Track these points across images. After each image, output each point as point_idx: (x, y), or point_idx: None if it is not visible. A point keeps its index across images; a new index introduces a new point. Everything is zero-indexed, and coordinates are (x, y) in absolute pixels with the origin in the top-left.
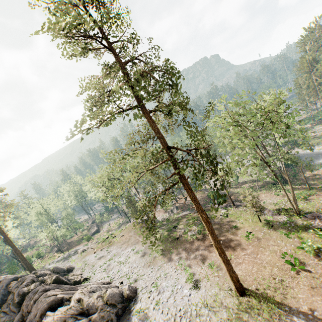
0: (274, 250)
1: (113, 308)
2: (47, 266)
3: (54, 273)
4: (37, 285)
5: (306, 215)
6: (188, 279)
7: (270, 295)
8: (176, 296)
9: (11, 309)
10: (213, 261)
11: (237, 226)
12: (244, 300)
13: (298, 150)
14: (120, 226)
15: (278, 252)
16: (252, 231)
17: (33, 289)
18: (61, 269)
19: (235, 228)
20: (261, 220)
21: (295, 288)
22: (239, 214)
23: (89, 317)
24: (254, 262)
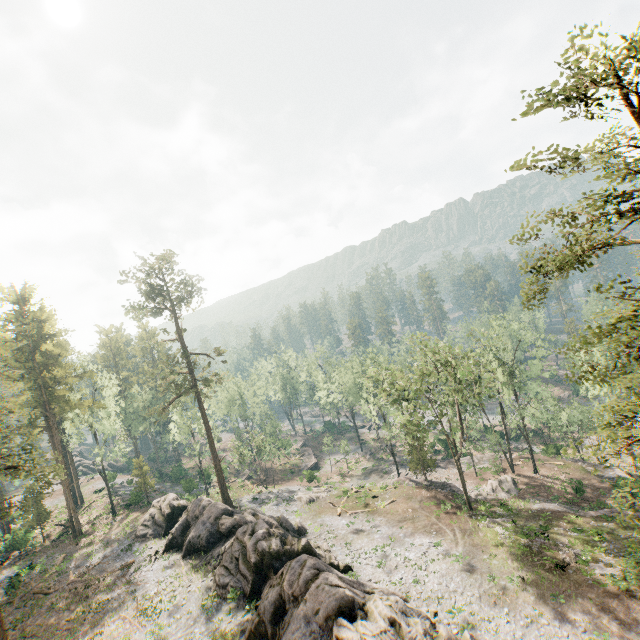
0: None
1: None
2: (246, 503)
3: (281, 527)
4: (279, 544)
5: None
6: None
7: None
8: None
9: (239, 569)
10: None
11: None
12: None
13: None
14: (368, 474)
15: None
16: None
17: (276, 549)
18: (290, 525)
19: None
20: None
21: None
22: None
23: None
24: None
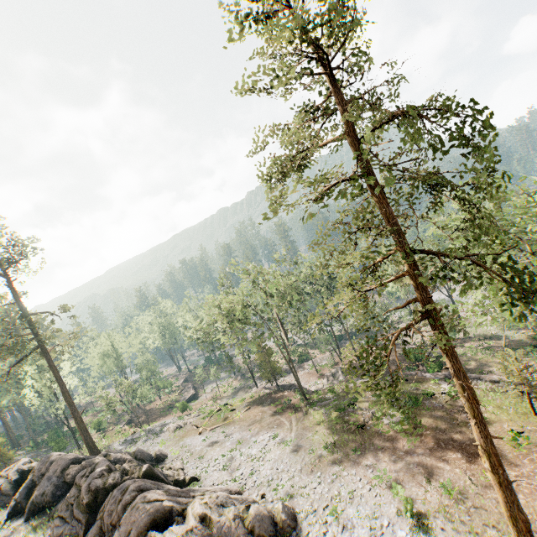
0: None
1: None
2: (116, 447)
3: (136, 460)
4: (118, 477)
5: None
6: (406, 509)
7: None
8: None
9: (73, 514)
10: (450, 480)
11: (485, 418)
12: None
13: None
14: (236, 393)
15: None
16: (521, 431)
17: (112, 483)
18: (146, 455)
19: None
20: (535, 412)
21: None
22: (482, 394)
23: None
24: None
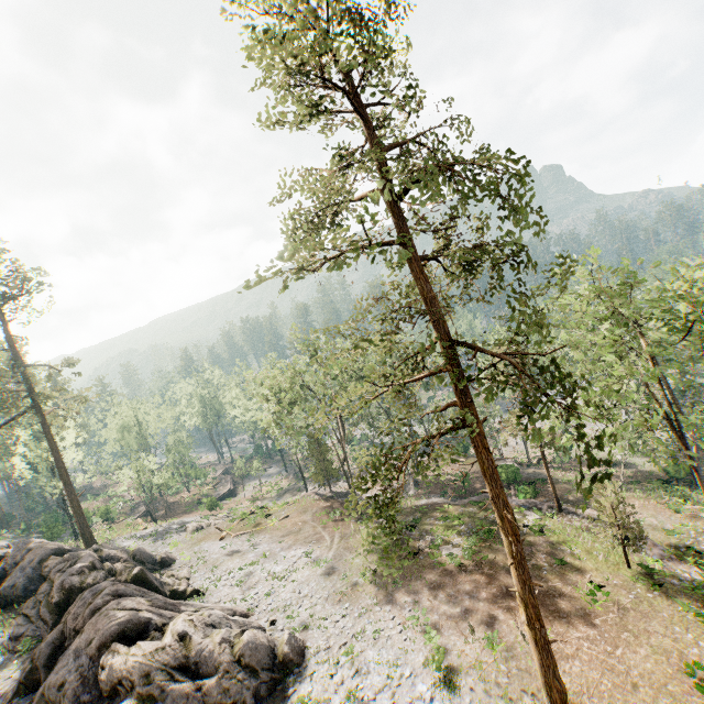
0: (664, 648)
1: (250, 677)
2: (120, 543)
3: (135, 561)
4: (101, 577)
5: None
6: (432, 659)
7: None
8: (397, 691)
9: (40, 614)
10: (497, 633)
11: (565, 562)
12: None
13: None
14: (282, 495)
15: (675, 656)
16: (605, 585)
17: (92, 583)
18: (148, 557)
19: (559, 566)
20: (631, 563)
21: None
22: (573, 533)
23: (197, 681)
24: (607, 664)
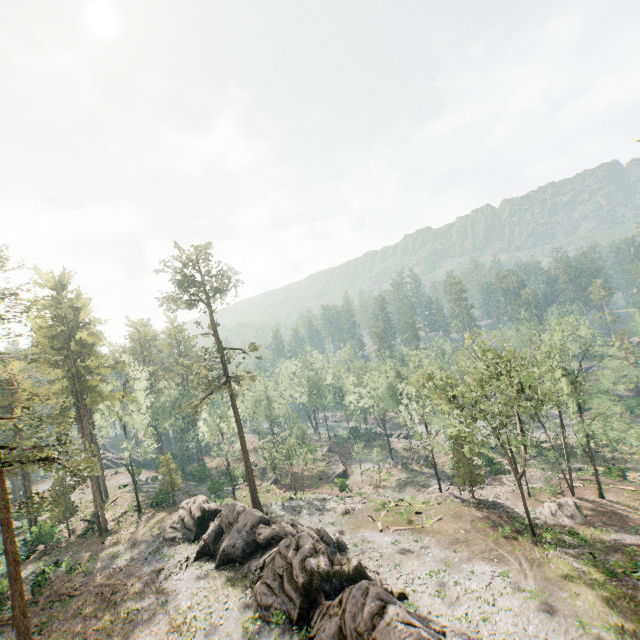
0: None
1: None
2: (276, 510)
3: (322, 541)
4: (328, 563)
5: None
6: None
7: None
8: None
9: (284, 589)
10: None
11: None
12: None
13: None
14: (403, 486)
15: None
16: None
17: (326, 569)
18: (330, 539)
19: None
20: None
21: None
22: None
23: None
24: None
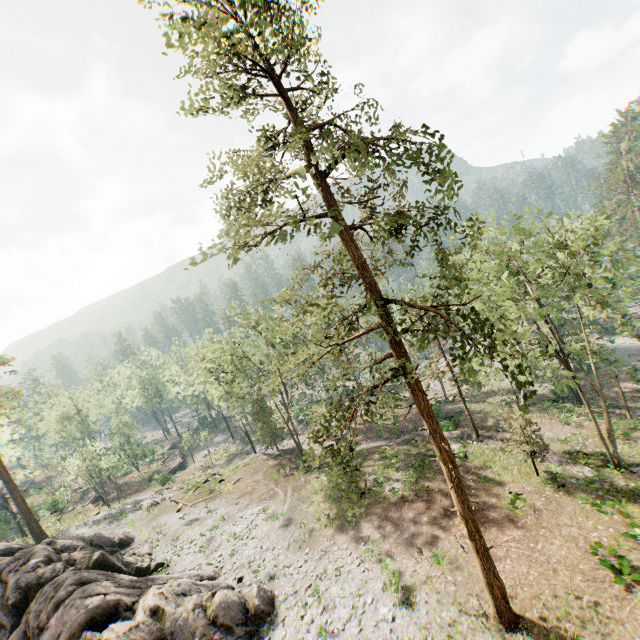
0: (573, 536)
1: (227, 635)
2: (73, 532)
3: (92, 547)
4: (60, 568)
5: (631, 469)
6: (390, 583)
7: (574, 633)
8: (363, 618)
9: None
10: (441, 550)
11: (488, 480)
12: (515, 639)
13: (599, 339)
14: (231, 460)
15: (582, 541)
16: (522, 493)
17: (51, 577)
18: (106, 540)
19: (483, 484)
20: (539, 472)
21: (625, 622)
22: (491, 454)
23: None
24: (532, 558)
